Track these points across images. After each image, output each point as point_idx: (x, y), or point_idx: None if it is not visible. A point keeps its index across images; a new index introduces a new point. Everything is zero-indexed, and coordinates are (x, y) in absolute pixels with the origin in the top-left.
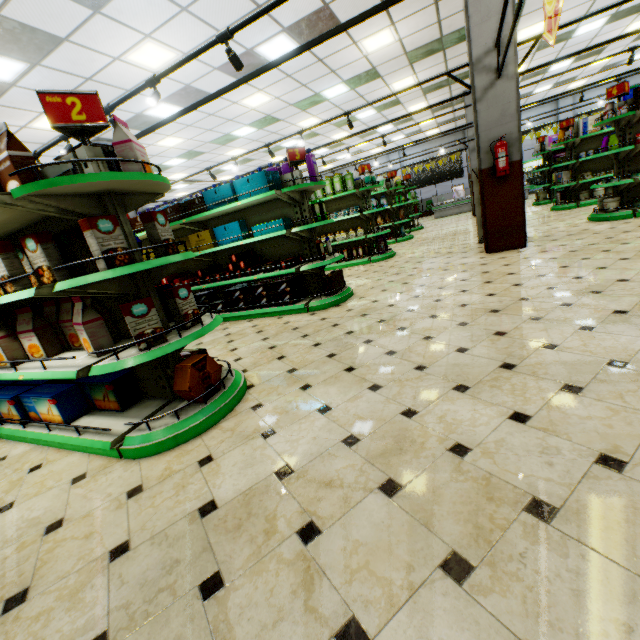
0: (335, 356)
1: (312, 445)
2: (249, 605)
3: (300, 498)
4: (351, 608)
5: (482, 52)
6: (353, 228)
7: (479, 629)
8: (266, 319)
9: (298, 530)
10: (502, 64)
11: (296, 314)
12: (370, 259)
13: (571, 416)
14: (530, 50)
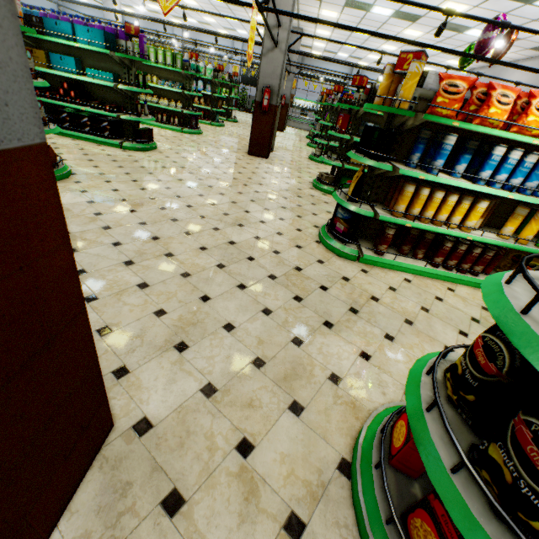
0: (130, 174)
1: (106, 198)
2: (74, 221)
3: (97, 208)
4: (109, 225)
5: (272, 24)
6: (175, 100)
7: (142, 230)
8: (88, 143)
9: (94, 213)
10: (274, 43)
11: (112, 147)
12: (182, 130)
13: (205, 209)
14: (297, 40)
